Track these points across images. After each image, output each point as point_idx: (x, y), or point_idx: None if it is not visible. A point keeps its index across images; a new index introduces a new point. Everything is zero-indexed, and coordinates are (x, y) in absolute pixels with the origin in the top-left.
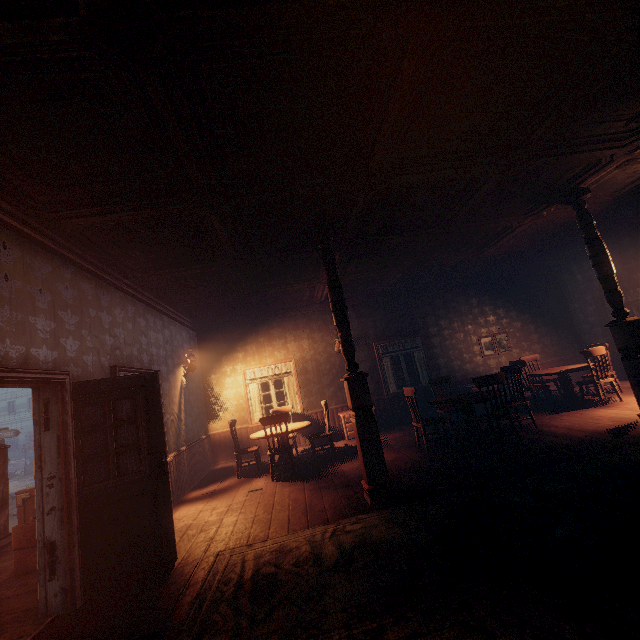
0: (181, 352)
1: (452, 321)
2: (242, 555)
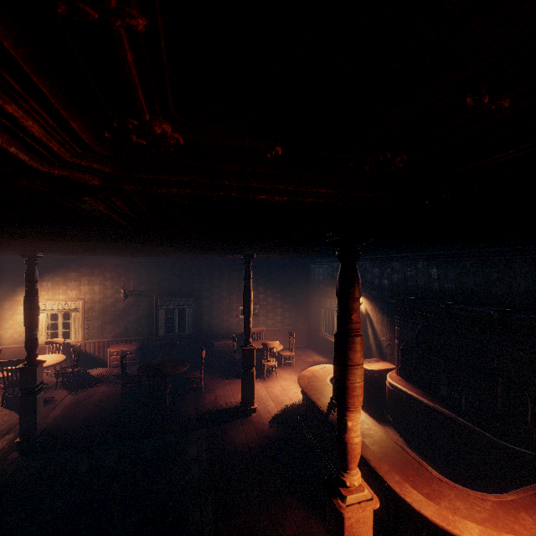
0: None
1: (222, 290)
2: None
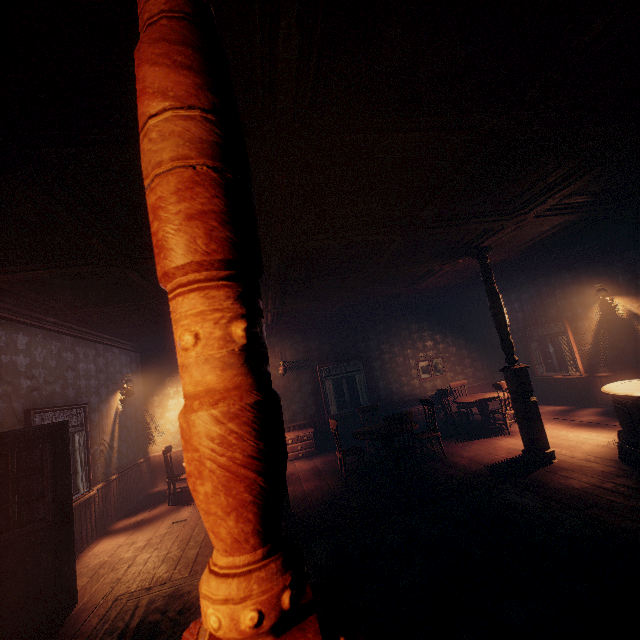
0: (118, 378)
1: (393, 345)
2: (137, 600)
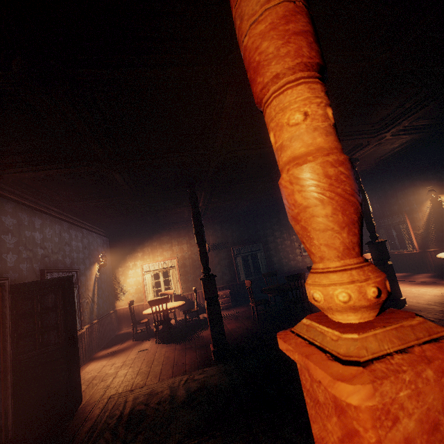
0: (96, 254)
1: (283, 233)
2: (125, 397)
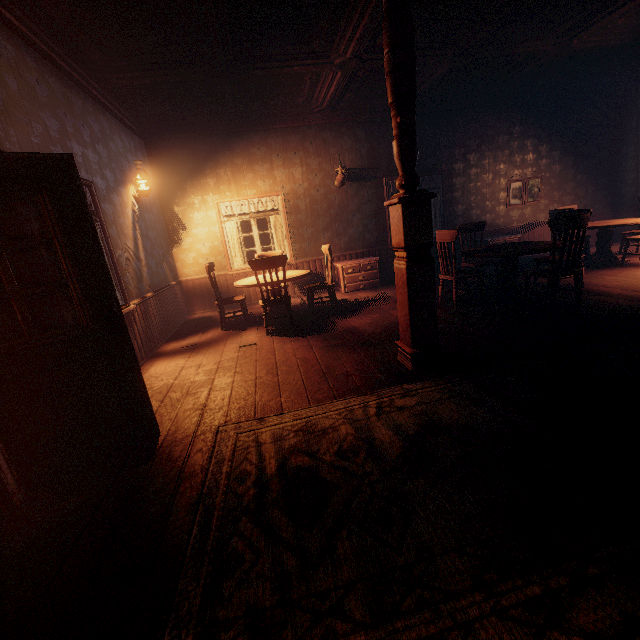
0: (125, 165)
1: (484, 156)
2: (254, 435)
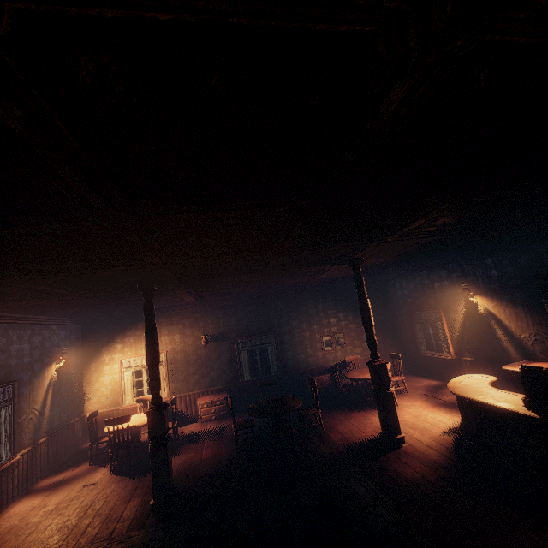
0: (55, 351)
1: (301, 322)
2: None
